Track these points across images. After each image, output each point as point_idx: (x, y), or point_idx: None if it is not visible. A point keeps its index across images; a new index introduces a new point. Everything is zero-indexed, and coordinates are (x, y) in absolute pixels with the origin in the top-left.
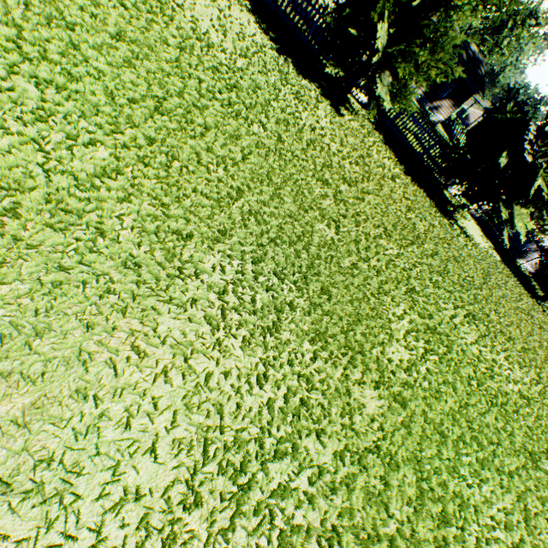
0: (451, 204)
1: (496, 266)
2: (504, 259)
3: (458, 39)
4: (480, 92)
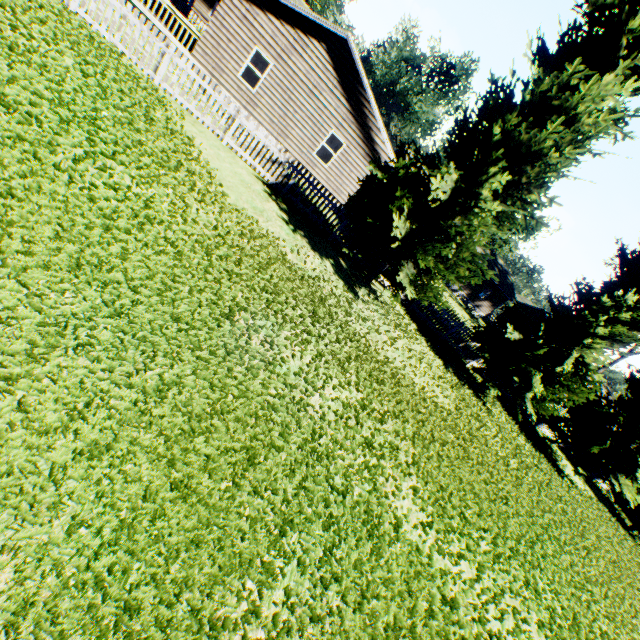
0: (548, 446)
1: (600, 511)
2: (591, 487)
3: (590, 395)
4: (513, 298)
